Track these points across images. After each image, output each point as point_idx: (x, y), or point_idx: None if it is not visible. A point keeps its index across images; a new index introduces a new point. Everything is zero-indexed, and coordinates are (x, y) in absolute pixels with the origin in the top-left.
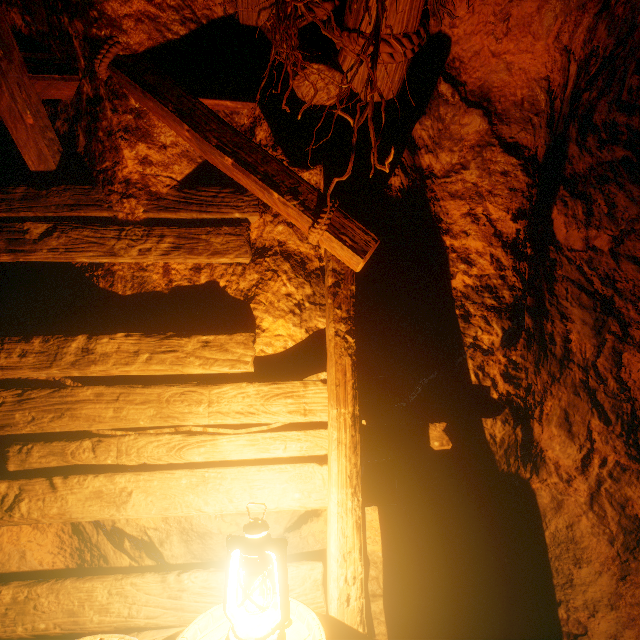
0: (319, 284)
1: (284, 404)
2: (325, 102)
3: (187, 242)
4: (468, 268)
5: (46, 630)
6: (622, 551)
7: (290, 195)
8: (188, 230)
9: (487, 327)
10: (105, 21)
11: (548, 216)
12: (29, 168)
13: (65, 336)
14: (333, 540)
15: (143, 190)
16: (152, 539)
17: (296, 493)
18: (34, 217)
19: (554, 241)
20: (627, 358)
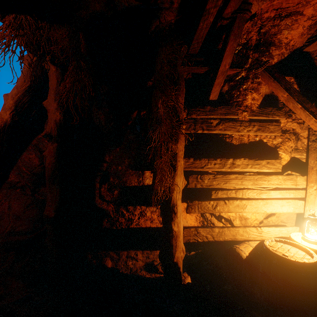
0: (296, 142)
1: (290, 182)
2: None
3: (262, 128)
4: None
5: (227, 239)
6: None
7: None
8: (262, 123)
9: None
10: (268, 55)
11: None
12: (208, 99)
13: (226, 159)
14: None
15: (249, 109)
16: (231, 219)
17: (292, 208)
18: (212, 117)
19: None
20: None
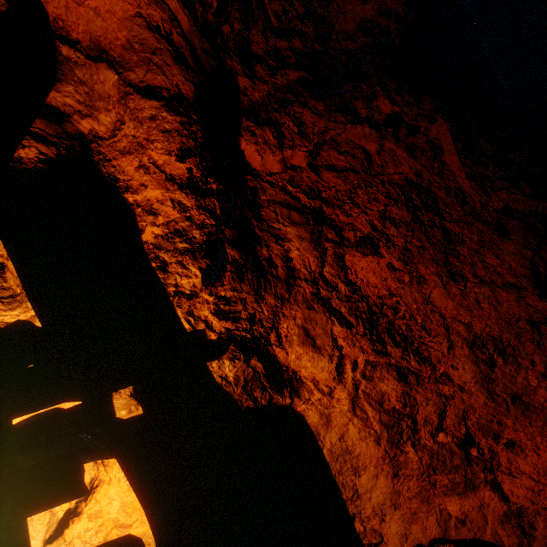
0: None
1: None
2: None
3: None
4: (155, 218)
5: None
6: (389, 448)
7: None
8: None
9: (185, 271)
10: None
11: (236, 148)
12: None
13: None
14: None
15: None
16: None
17: None
18: None
19: (250, 170)
20: (349, 260)
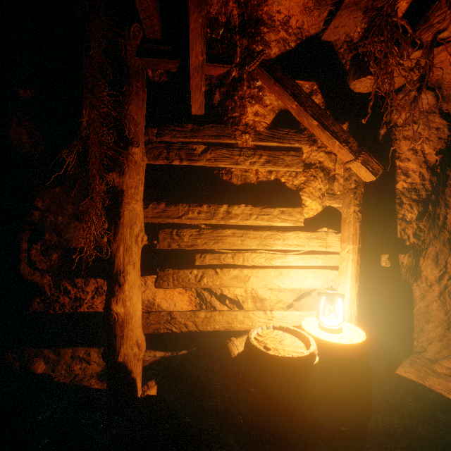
0: (331, 183)
1: (317, 242)
2: (363, 91)
3: (273, 159)
4: (406, 178)
5: (219, 328)
6: (450, 317)
7: (344, 143)
8: (273, 152)
9: (410, 210)
10: (262, 42)
11: (450, 151)
12: (191, 113)
13: (217, 205)
14: (347, 299)
15: (253, 129)
16: (239, 300)
17: (320, 281)
18: (196, 141)
19: (450, 165)
20: None
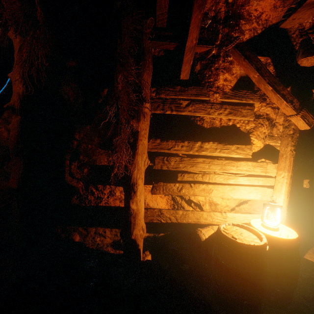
0: (271, 129)
1: (259, 169)
2: (307, 66)
3: (234, 111)
4: None
5: (191, 222)
6: None
7: (290, 103)
8: (234, 107)
9: None
10: (239, 30)
11: None
12: (179, 78)
13: (194, 141)
14: None
15: (221, 90)
16: (200, 204)
17: (260, 195)
18: (182, 98)
19: None
20: None
